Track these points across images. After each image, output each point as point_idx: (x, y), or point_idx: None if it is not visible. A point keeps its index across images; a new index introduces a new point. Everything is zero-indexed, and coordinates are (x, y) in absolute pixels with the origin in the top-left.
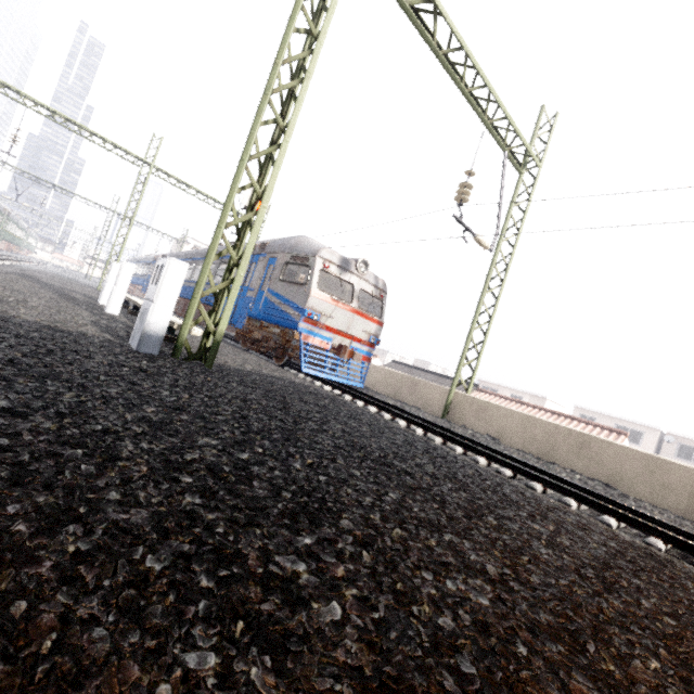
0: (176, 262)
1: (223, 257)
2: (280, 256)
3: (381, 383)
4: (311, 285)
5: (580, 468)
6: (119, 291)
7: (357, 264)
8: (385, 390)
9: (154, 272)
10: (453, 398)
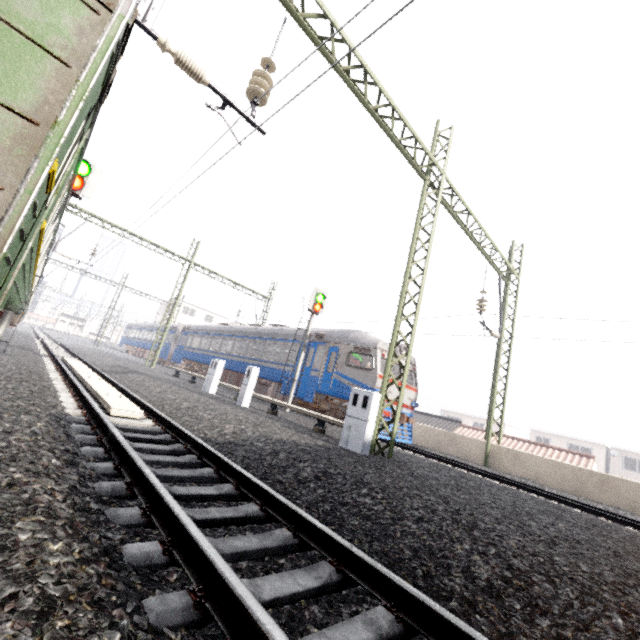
0: (376, 394)
1: (272, 339)
2: (342, 346)
3: (420, 437)
4: (377, 371)
5: (606, 500)
6: (250, 389)
7: (400, 349)
8: (426, 443)
9: (352, 398)
10: (490, 449)
